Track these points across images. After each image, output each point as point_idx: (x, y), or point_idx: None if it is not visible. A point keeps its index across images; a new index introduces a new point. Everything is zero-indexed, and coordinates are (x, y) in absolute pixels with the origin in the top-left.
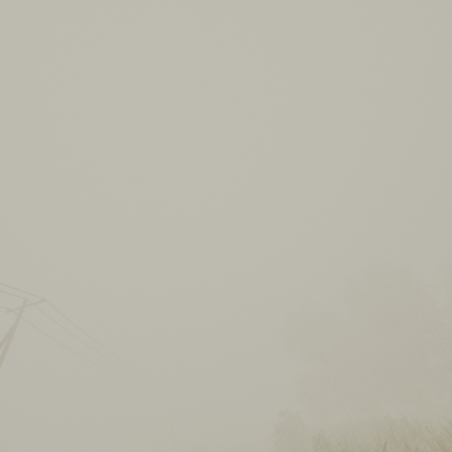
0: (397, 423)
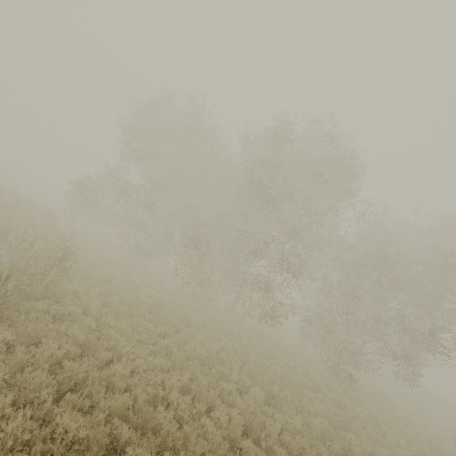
0: (124, 287)
